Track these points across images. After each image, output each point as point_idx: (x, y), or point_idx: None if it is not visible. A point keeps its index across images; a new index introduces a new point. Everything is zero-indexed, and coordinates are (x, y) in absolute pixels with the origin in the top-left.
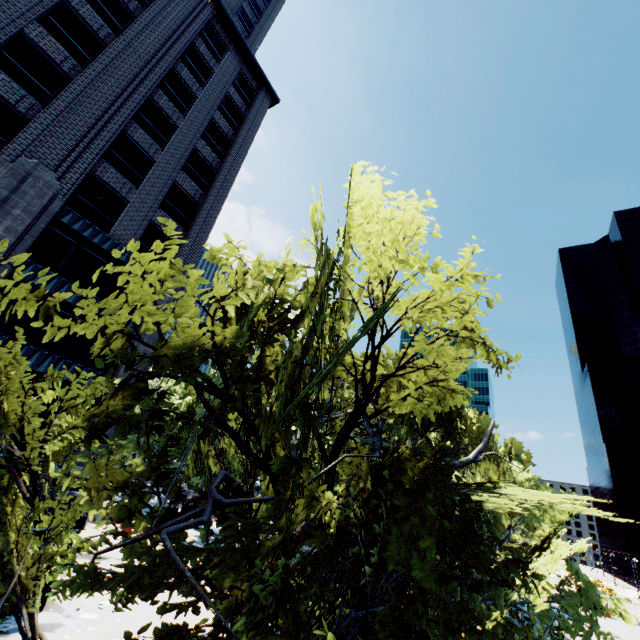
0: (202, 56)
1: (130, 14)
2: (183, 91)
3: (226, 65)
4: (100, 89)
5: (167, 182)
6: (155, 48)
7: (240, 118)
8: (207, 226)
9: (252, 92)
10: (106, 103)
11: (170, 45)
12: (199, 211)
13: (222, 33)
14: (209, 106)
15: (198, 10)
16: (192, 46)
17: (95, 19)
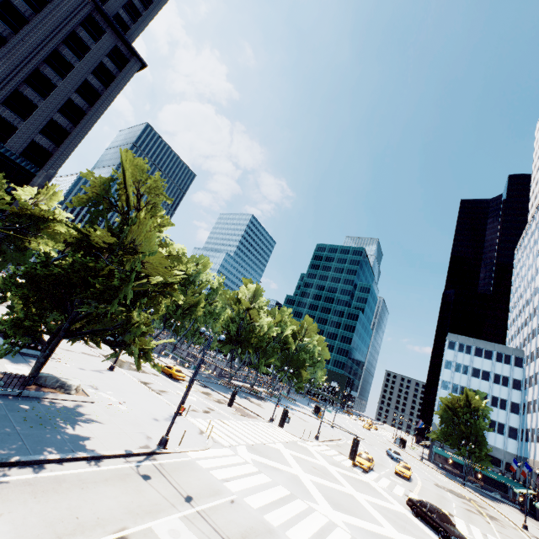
0: (82, 39)
1: (26, 19)
2: (64, 63)
3: (102, 43)
4: (1, 67)
5: (46, 118)
6: (41, 39)
7: (112, 78)
8: (73, 145)
9: (126, 59)
10: (5, 75)
11: (53, 36)
12: (69, 136)
13: (101, 21)
14: (84, 72)
15: (79, 9)
16: (74, 33)
17: (1, 26)
